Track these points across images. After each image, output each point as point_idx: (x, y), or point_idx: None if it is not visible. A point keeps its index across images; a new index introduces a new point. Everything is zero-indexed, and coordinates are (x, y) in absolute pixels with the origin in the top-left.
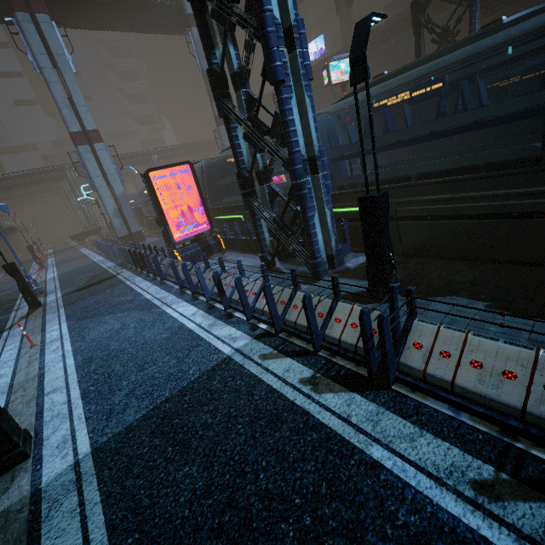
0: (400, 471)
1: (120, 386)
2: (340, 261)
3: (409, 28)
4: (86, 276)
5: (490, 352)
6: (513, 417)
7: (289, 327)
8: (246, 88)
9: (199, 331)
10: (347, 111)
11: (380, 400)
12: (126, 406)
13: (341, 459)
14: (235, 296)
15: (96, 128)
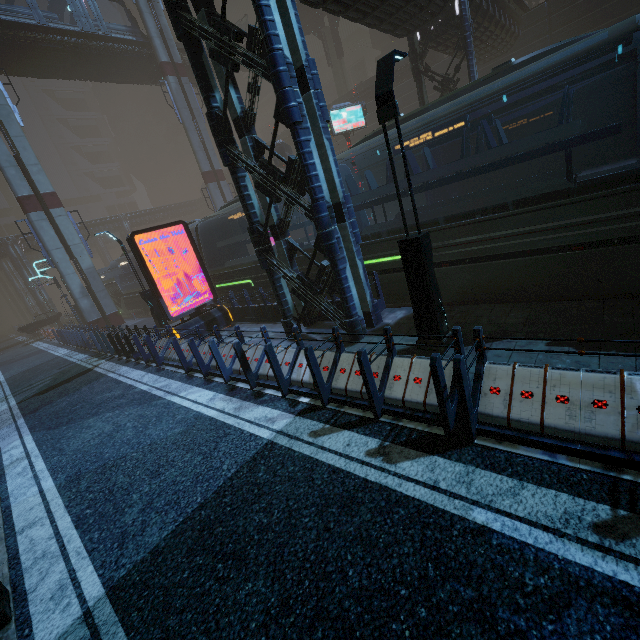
0: (512, 531)
1: (130, 501)
2: (377, 317)
3: (405, 78)
4: (48, 374)
5: (573, 383)
6: (613, 449)
7: (339, 395)
8: (252, 134)
9: (224, 418)
10: (353, 161)
11: (466, 458)
12: (144, 525)
13: (442, 532)
14: (263, 370)
15: (53, 190)
